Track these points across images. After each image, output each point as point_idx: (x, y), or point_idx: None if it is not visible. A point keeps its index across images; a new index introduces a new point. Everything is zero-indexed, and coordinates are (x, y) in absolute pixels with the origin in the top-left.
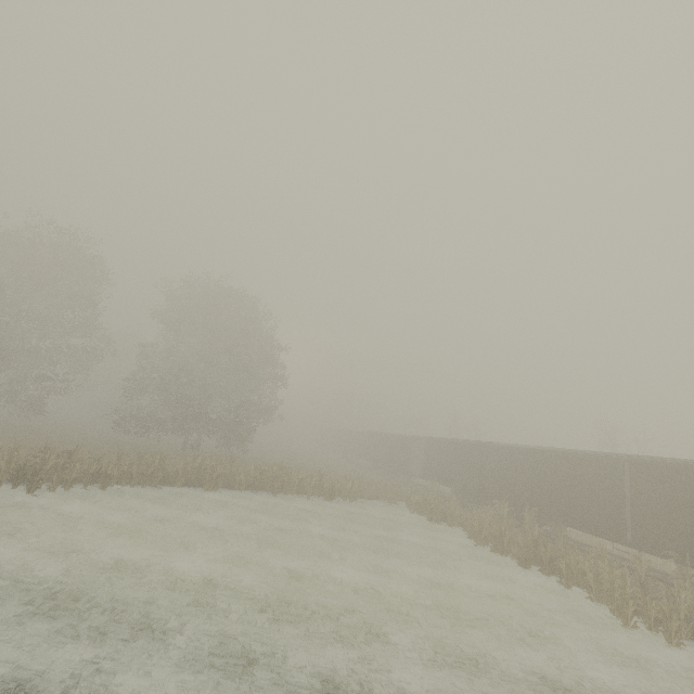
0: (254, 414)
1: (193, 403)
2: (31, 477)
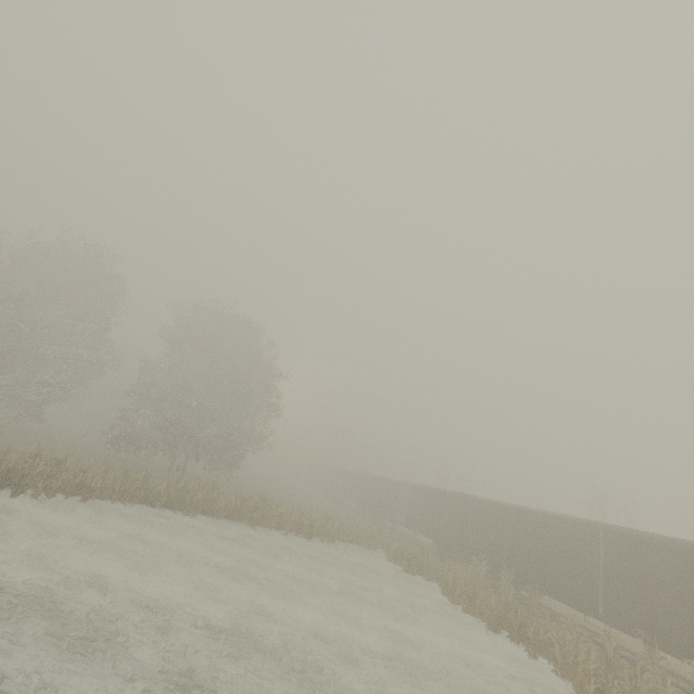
0: (244, 442)
1: (186, 424)
2: (18, 481)
